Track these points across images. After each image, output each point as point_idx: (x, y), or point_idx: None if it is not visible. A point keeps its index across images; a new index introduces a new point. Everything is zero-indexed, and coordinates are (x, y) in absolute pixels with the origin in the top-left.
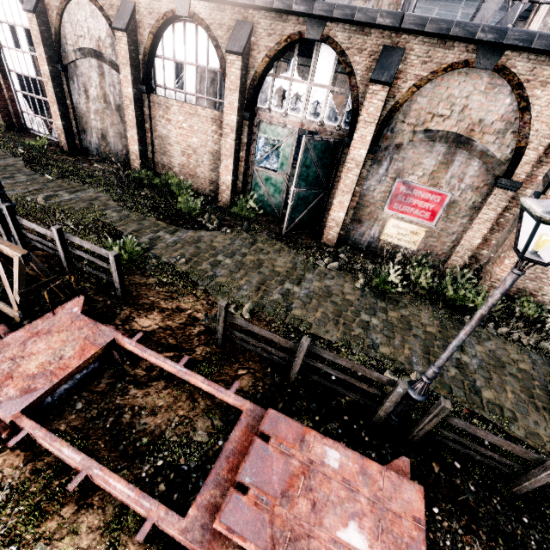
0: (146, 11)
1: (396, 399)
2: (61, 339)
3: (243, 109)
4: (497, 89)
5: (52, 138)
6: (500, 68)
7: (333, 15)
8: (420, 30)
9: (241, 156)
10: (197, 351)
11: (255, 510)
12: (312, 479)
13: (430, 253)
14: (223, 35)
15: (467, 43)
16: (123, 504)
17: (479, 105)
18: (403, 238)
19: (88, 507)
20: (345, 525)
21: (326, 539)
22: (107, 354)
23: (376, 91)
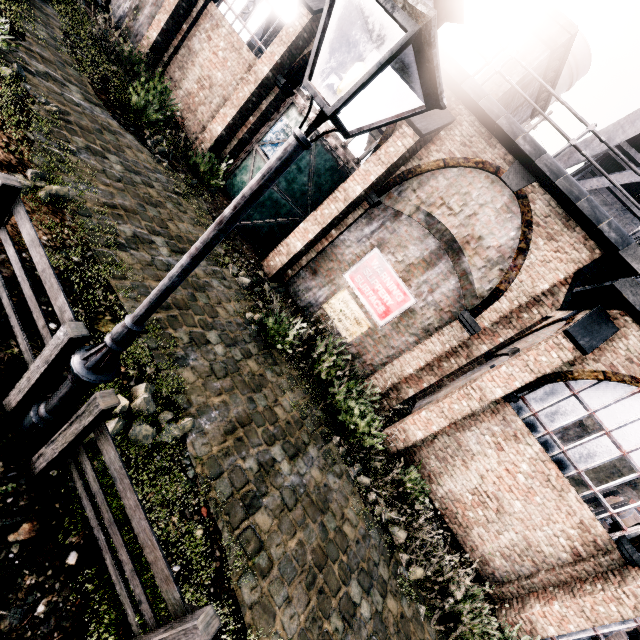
0: None
1: (50, 353)
2: None
3: (283, 74)
4: (509, 216)
5: None
6: (522, 195)
7: None
8: (475, 100)
9: (250, 121)
10: None
11: None
12: None
13: (359, 355)
14: None
15: (508, 151)
16: None
17: (487, 221)
18: (344, 320)
19: None
20: None
21: None
22: None
23: (407, 134)
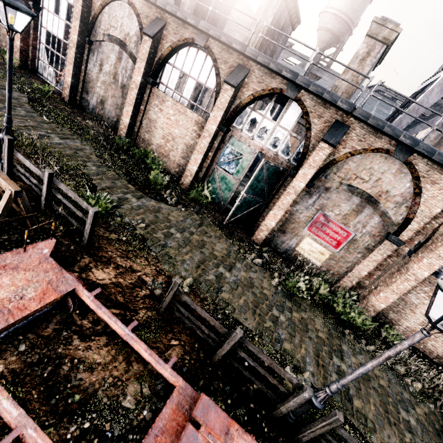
0: (172, 31)
1: (300, 401)
2: (26, 278)
3: (222, 123)
4: (402, 175)
5: (57, 87)
6: (408, 162)
7: (308, 88)
8: (364, 120)
9: (209, 155)
10: (140, 314)
11: None
12: None
13: (328, 271)
14: (224, 69)
15: (391, 139)
16: None
17: (389, 181)
18: (312, 254)
19: None
20: None
21: None
22: (62, 300)
23: (324, 147)
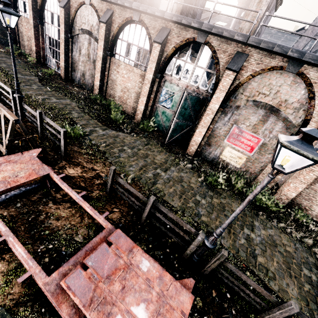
0: (118, 15)
1: (197, 244)
2: (20, 167)
3: (157, 72)
4: (297, 85)
5: (58, 71)
6: (300, 73)
7: (211, 31)
8: (257, 46)
9: (151, 97)
10: (94, 193)
11: (87, 281)
12: (128, 273)
13: (247, 171)
14: (154, 33)
15: (283, 57)
16: (21, 262)
17: (286, 91)
18: (233, 159)
19: (2, 259)
20: (138, 304)
21: (123, 309)
22: (44, 182)
23: (229, 74)
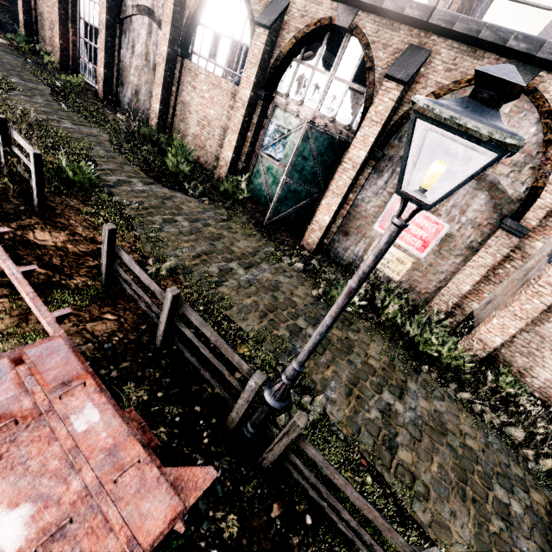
0: None
1: (248, 396)
2: None
3: (261, 88)
4: (523, 114)
5: (96, 87)
6: (531, 89)
7: None
8: (448, 28)
9: (249, 137)
10: (75, 280)
11: None
12: (28, 430)
13: (412, 288)
14: (259, 10)
15: (499, 55)
16: None
17: None
18: (387, 264)
19: None
20: (14, 505)
21: None
22: None
23: (390, 89)
